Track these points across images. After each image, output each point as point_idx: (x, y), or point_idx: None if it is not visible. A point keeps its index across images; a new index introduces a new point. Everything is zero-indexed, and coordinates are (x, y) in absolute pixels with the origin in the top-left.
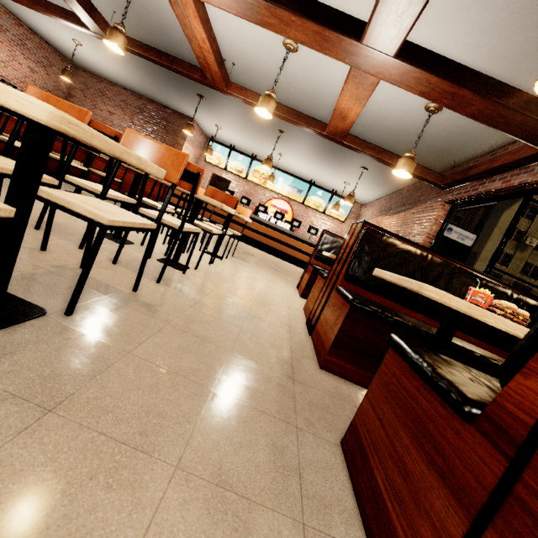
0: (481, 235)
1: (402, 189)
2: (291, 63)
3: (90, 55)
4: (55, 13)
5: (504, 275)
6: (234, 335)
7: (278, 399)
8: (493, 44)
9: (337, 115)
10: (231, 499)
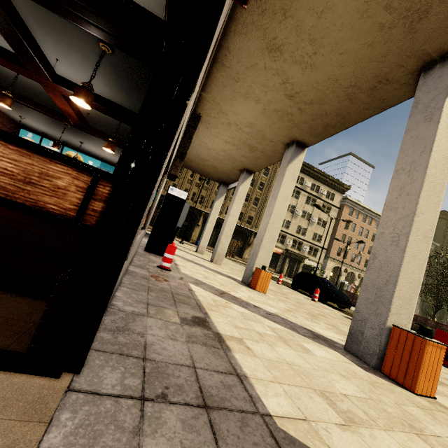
0: (231, 201)
1: None
2: None
3: None
4: None
5: (288, 234)
6: None
7: None
8: (112, 85)
9: (66, 113)
10: None
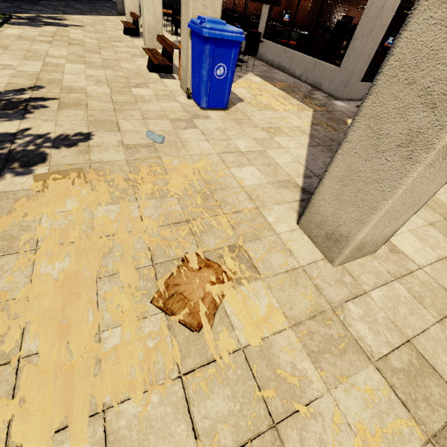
0: None
1: None
2: None
3: None
4: None
5: None
6: None
7: None
8: None
9: None
10: None
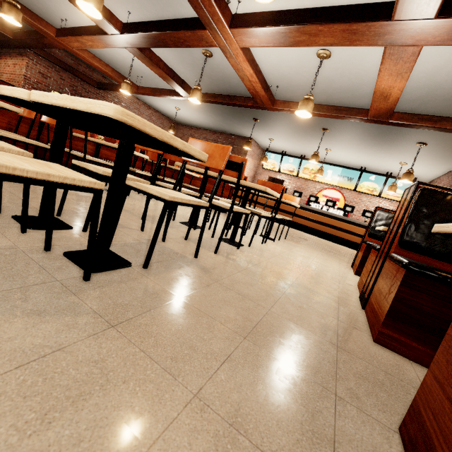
0: None
1: None
2: (326, 68)
3: (185, 114)
4: (164, 93)
5: None
6: (276, 298)
7: (315, 361)
8: None
9: (378, 97)
10: (243, 445)
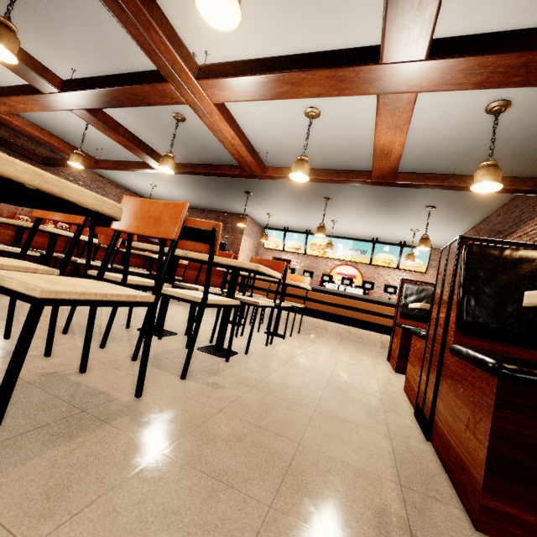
0: None
1: (488, 216)
2: (317, 129)
3: (163, 192)
4: (131, 166)
5: None
6: (285, 461)
7: None
8: None
9: (379, 155)
10: None
